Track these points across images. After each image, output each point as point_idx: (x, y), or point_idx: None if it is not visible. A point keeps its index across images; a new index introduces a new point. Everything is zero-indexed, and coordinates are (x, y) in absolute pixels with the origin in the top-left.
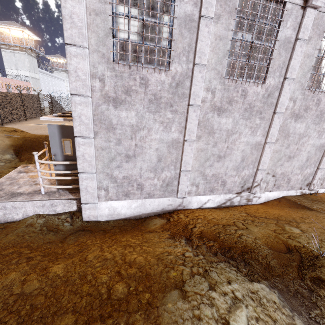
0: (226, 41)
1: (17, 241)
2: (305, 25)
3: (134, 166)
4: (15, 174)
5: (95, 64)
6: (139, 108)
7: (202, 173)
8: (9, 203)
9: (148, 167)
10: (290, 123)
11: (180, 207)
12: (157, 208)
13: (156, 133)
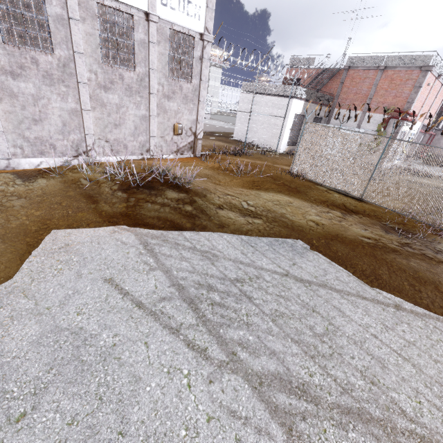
0: None
1: None
2: (72, 7)
3: None
4: None
5: None
6: None
7: (21, 135)
8: None
9: None
10: (101, 94)
11: (8, 169)
12: None
13: None
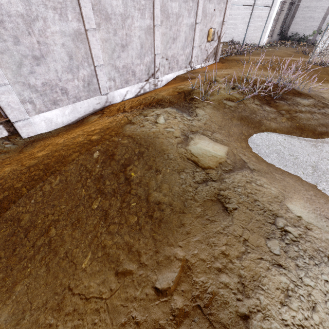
0: None
1: None
2: None
3: (48, 69)
4: None
5: None
6: None
7: (114, 66)
8: None
9: (63, 68)
10: (168, 3)
11: (107, 104)
12: (89, 109)
13: (54, 24)
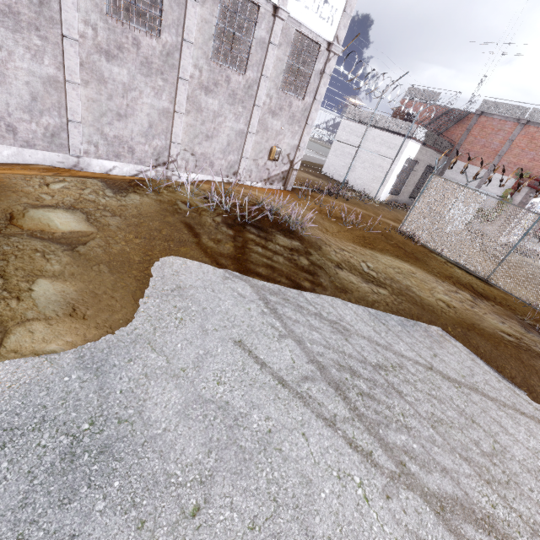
0: None
1: None
2: None
3: None
4: None
5: None
6: None
7: (100, 131)
8: None
9: (19, 104)
10: (201, 96)
11: (76, 168)
12: (43, 163)
13: (22, 61)
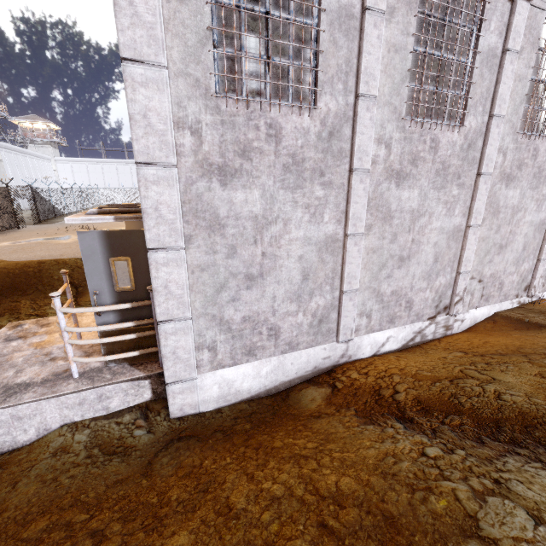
0: (404, 54)
1: (46, 498)
2: (516, 28)
3: (262, 294)
4: (0, 345)
5: (181, 101)
6: (267, 183)
7: (375, 291)
8: (4, 411)
9: (286, 293)
10: (500, 190)
11: (343, 359)
12: (306, 368)
13: (298, 228)
